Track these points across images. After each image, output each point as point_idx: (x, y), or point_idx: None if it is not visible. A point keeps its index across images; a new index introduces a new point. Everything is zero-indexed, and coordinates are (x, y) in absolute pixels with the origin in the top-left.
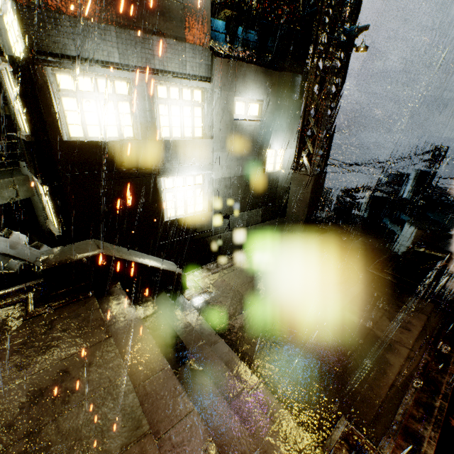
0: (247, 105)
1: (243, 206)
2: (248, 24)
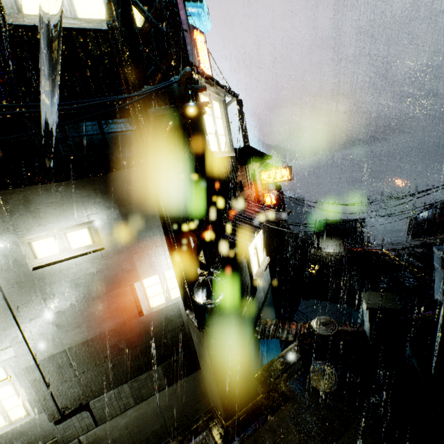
0: (60, 237)
1: (116, 377)
2: (61, 120)
